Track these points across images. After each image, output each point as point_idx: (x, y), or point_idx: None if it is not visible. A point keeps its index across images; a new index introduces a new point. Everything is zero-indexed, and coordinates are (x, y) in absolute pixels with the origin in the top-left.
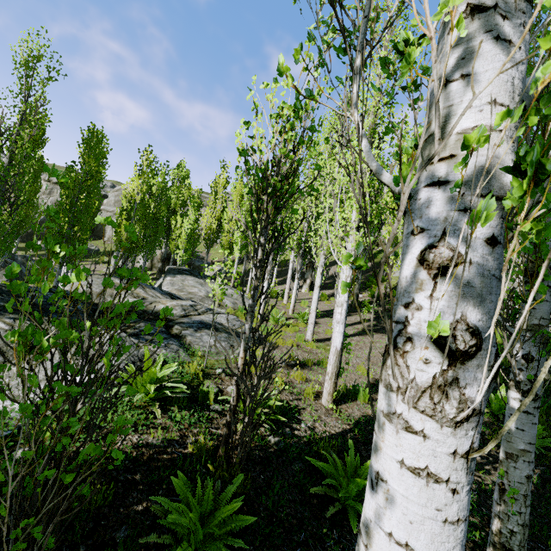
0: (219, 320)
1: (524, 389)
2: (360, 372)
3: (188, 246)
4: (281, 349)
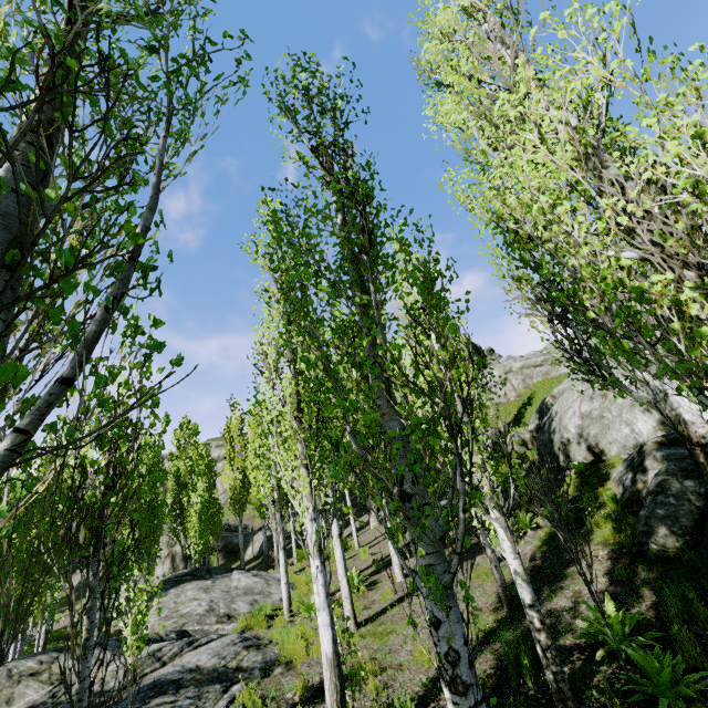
0: (194, 662)
1: (448, 679)
2: (420, 660)
3: (202, 528)
4: (299, 671)
